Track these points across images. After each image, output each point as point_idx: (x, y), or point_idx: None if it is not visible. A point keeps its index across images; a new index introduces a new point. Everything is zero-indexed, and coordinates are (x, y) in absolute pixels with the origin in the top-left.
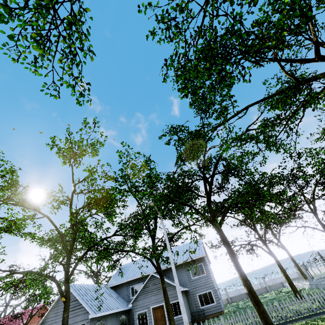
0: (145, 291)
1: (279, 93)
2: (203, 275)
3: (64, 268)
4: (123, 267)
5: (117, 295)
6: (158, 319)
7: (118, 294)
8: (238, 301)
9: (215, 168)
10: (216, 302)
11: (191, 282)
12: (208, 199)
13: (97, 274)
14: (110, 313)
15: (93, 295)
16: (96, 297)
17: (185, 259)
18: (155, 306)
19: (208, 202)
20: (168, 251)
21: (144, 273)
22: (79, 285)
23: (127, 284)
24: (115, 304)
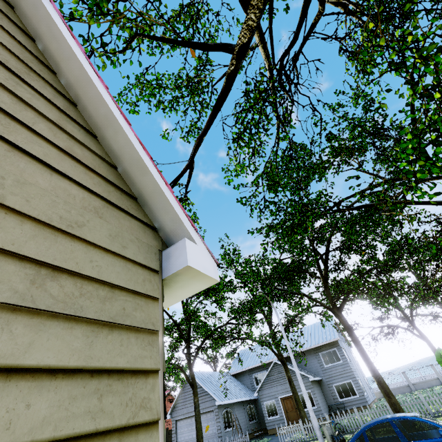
0: (270, 380)
1: (369, 189)
2: (338, 362)
3: (186, 357)
4: (242, 353)
5: (240, 383)
6: (289, 410)
7: (241, 382)
8: (397, 396)
9: (328, 244)
10: (358, 394)
11: (324, 370)
12: (324, 281)
13: (214, 360)
14: (236, 401)
15: (215, 383)
16: (219, 385)
17: (313, 343)
18: (283, 396)
19: (324, 285)
20: (285, 340)
21: (267, 360)
22: (200, 372)
23: (248, 371)
24: (239, 393)
